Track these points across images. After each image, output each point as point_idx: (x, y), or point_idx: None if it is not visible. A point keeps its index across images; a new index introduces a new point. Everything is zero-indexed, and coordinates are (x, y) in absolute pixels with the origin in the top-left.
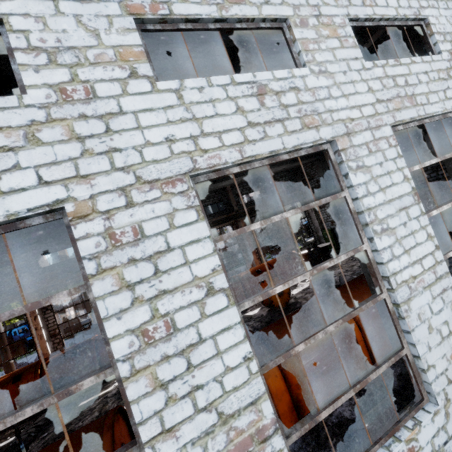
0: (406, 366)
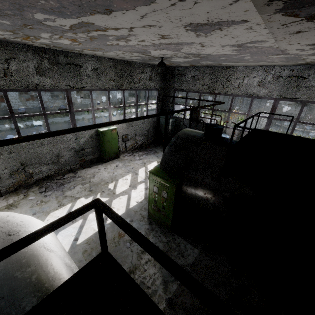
0: None
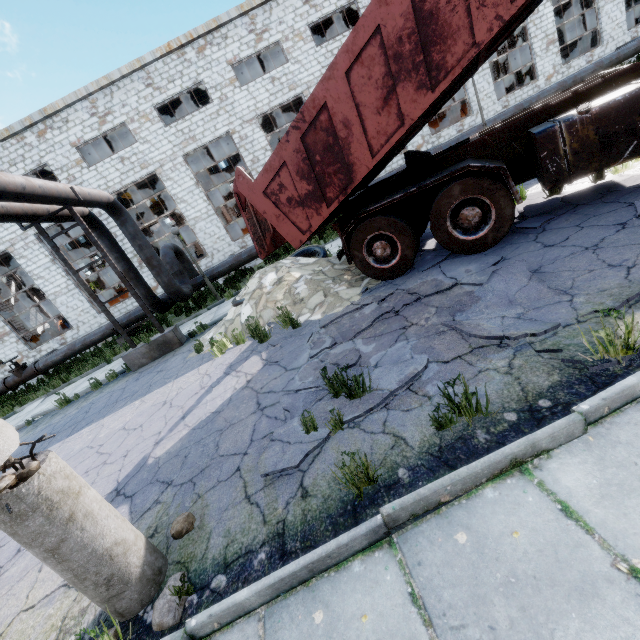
0: (467, 105)
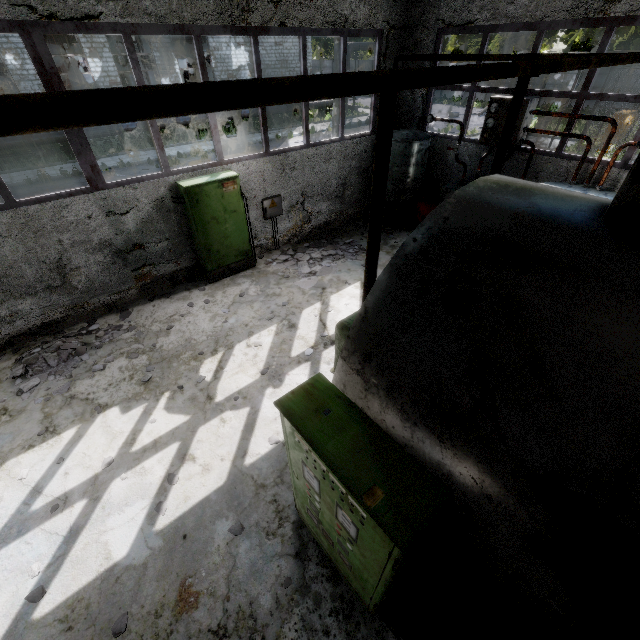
0: None
